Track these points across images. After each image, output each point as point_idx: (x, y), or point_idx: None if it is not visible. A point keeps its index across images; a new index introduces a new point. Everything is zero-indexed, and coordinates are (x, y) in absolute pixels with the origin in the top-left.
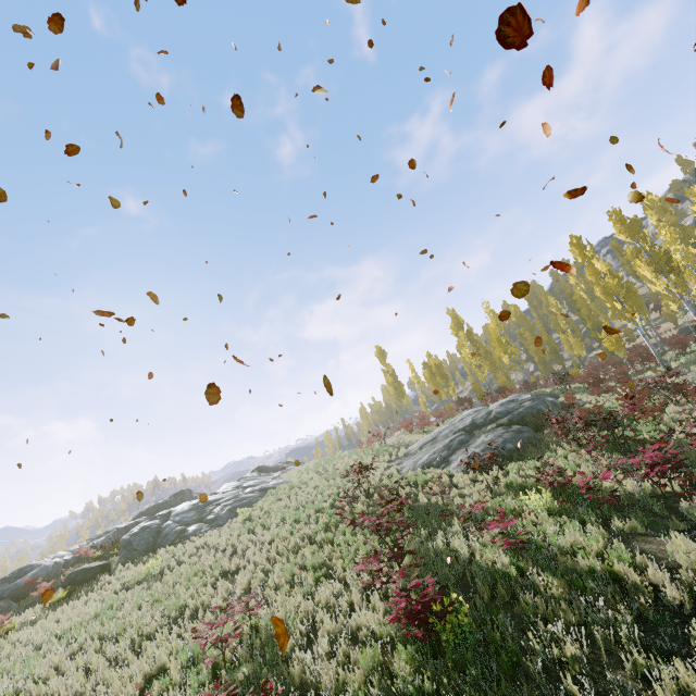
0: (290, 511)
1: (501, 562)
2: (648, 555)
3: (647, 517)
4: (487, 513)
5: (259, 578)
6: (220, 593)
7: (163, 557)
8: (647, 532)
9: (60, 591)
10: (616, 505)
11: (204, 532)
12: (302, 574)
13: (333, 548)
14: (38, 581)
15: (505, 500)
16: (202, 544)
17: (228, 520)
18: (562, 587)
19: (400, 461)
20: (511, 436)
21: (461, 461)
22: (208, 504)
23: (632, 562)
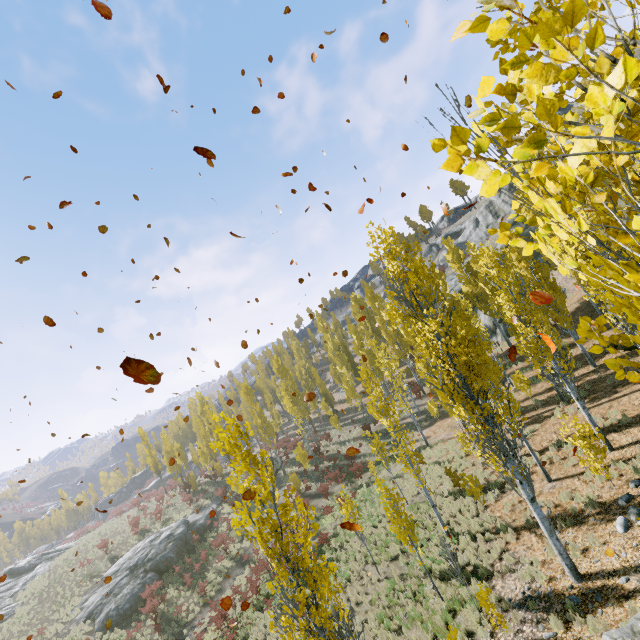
0: None
1: None
2: None
3: None
4: None
5: None
6: None
7: None
8: None
9: None
10: None
11: None
12: None
13: None
14: None
15: None
16: None
17: None
18: None
19: (89, 597)
20: (138, 590)
21: None
22: None
23: None
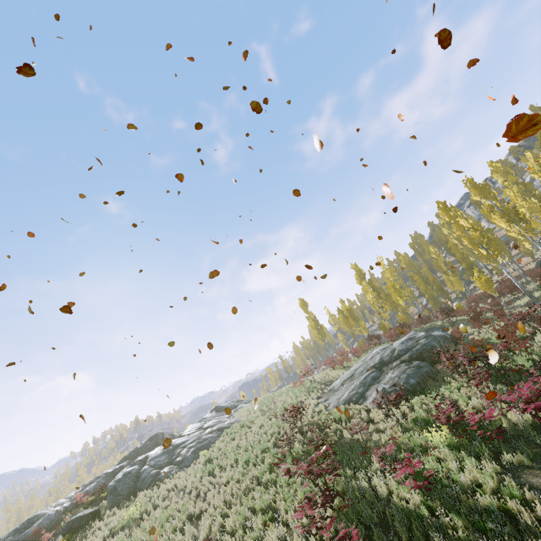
0: (242, 451)
1: (414, 501)
2: (536, 489)
3: (531, 448)
4: (400, 448)
5: (218, 522)
6: (187, 538)
7: (142, 501)
8: (533, 464)
9: (60, 538)
10: (504, 436)
11: (174, 473)
12: (253, 518)
13: (276, 489)
14: (42, 532)
15: (412, 436)
16: (173, 486)
17: (193, 461)
18: (467, 526)
19: (327, 397)
20: (413, 371)
21: (373, 402)
22: (176, 447)
23: (523, 497)
